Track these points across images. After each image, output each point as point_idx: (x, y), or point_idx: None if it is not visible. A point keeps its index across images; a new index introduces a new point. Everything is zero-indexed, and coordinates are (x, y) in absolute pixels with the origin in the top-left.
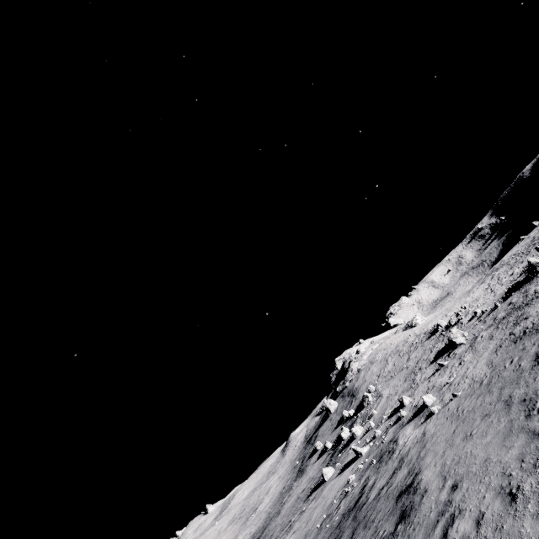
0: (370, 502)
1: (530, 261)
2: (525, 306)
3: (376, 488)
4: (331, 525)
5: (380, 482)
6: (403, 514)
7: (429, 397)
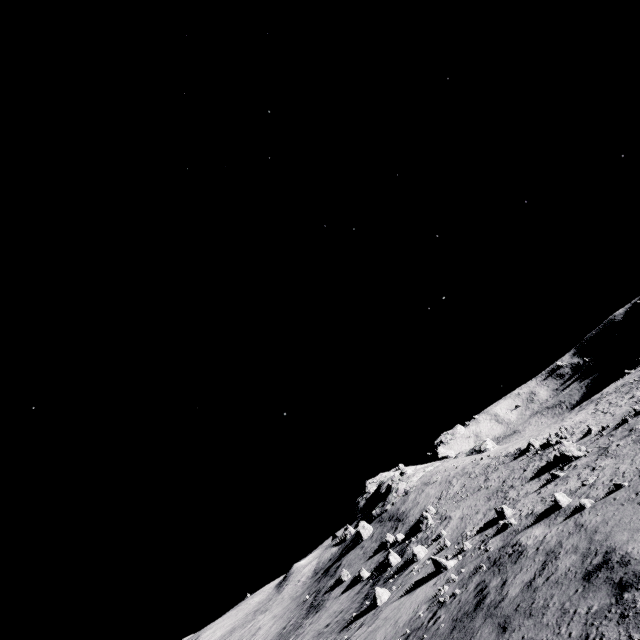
0: (516, 596)
1: None
2: None
3: (516, 583)
4: (434, 634)
5: (519, 577)
6: (622, 584)
7: (562, 495)
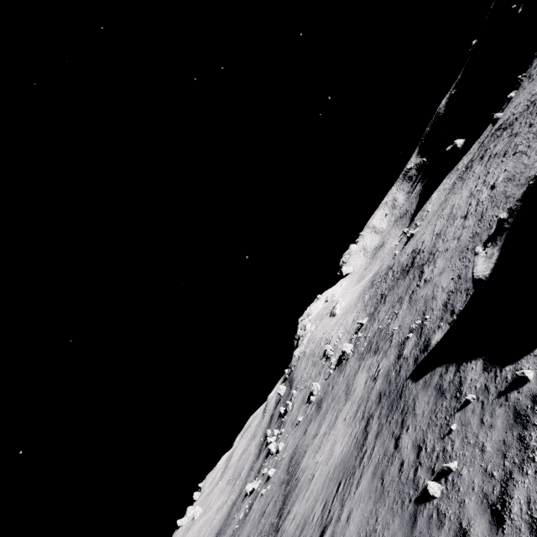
0: None
1: (342, 349)
2: (318, 408)
3: None
4: None
5: None
6: None
7: (271, 471)
